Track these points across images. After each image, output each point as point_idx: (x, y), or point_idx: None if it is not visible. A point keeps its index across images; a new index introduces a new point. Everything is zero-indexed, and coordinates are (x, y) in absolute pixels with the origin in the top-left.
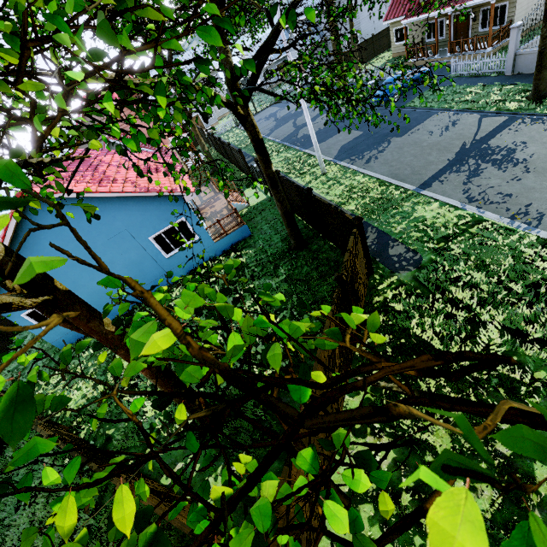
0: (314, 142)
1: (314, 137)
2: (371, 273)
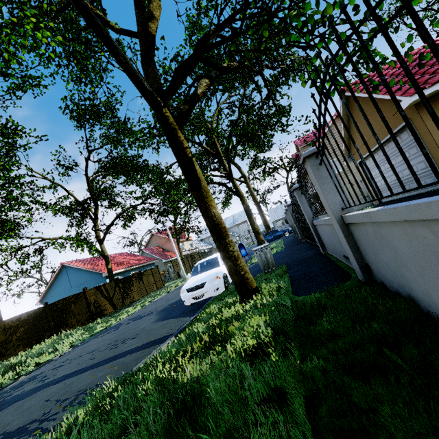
0: (179, 261)
1: (178, 259)
2: (93, 320)
